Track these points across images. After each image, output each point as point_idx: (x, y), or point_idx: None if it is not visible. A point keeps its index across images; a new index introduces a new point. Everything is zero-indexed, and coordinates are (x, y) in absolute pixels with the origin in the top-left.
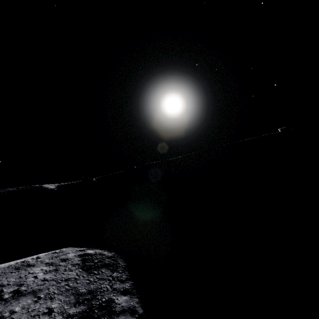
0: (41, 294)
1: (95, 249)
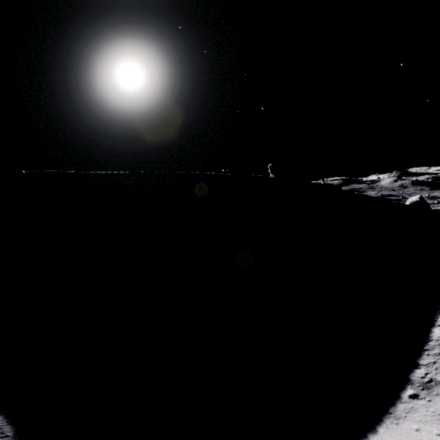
0: None
1: None
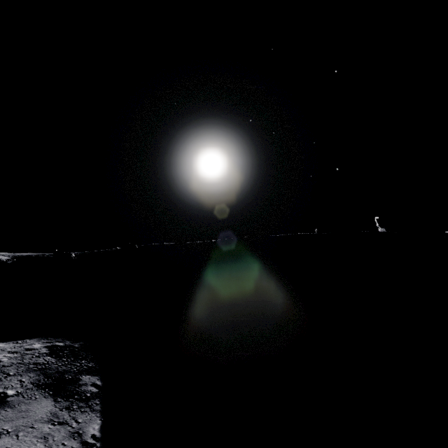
0: (10, 372)
1: (66, 342)
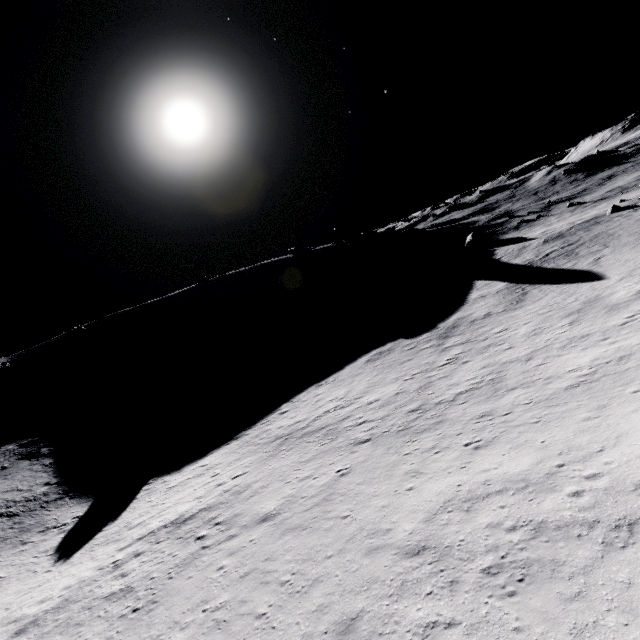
0: (2, 460)
1: (29, 440)
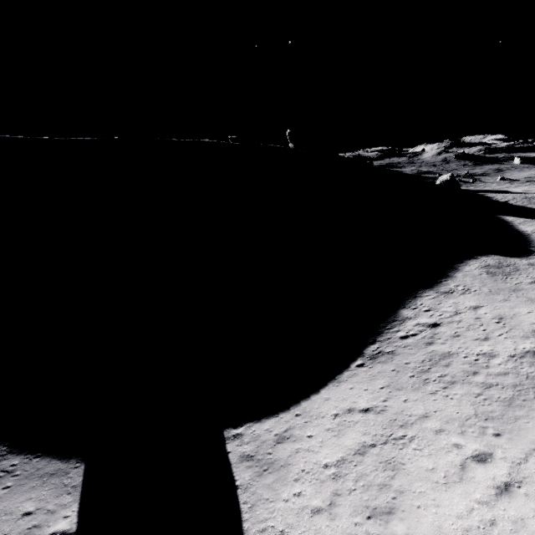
0: None
1: None
